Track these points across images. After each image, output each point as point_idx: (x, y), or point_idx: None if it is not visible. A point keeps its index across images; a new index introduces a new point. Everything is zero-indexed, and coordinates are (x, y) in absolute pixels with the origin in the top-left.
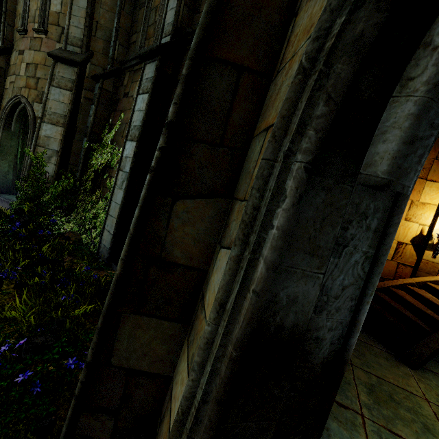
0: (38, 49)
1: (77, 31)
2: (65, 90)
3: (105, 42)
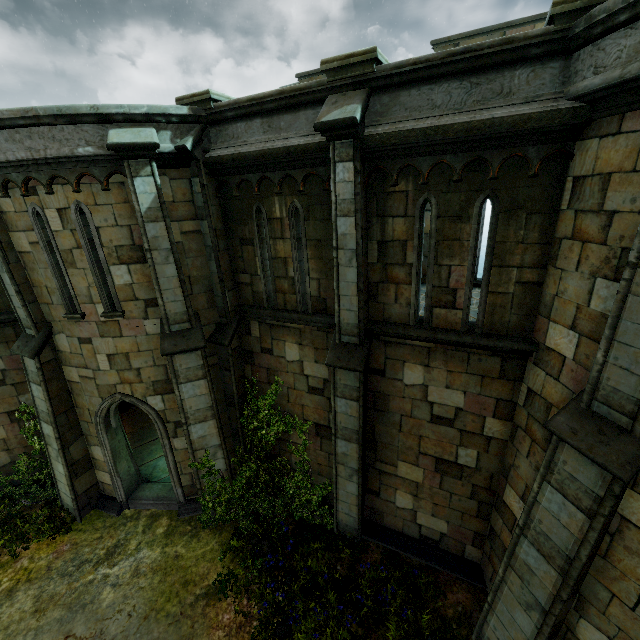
0: (118, 334)
1: (177, 306)
2: (197, 380)
3: (206, 293)
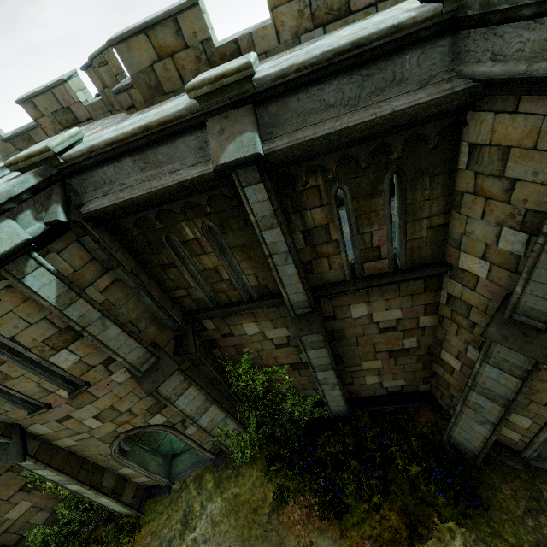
0: (93, 399)
1: (136, 352)
2: (186, 391)
3: (152, 323)
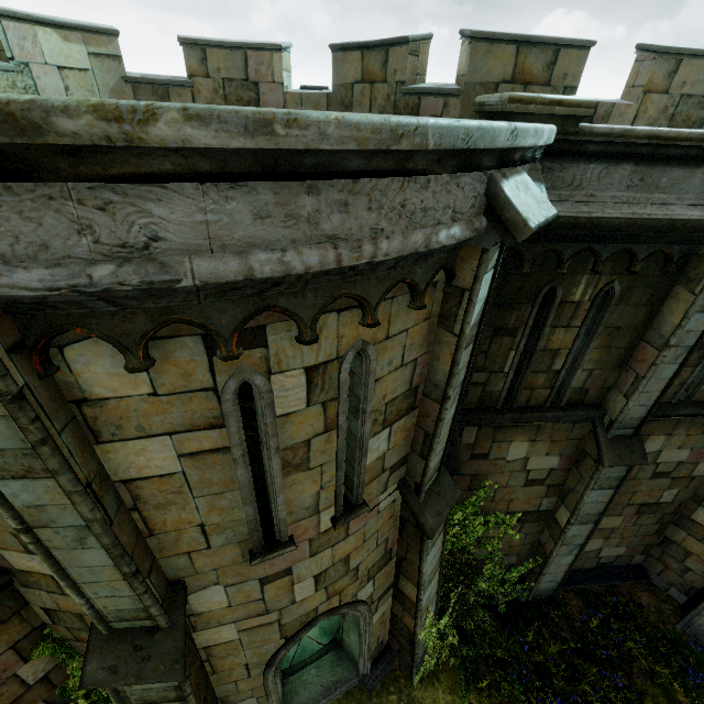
0: (342, 537)
1: (438, 457)
2: (438, 538)
3: None
